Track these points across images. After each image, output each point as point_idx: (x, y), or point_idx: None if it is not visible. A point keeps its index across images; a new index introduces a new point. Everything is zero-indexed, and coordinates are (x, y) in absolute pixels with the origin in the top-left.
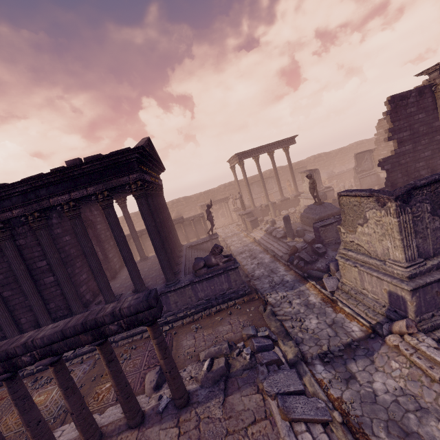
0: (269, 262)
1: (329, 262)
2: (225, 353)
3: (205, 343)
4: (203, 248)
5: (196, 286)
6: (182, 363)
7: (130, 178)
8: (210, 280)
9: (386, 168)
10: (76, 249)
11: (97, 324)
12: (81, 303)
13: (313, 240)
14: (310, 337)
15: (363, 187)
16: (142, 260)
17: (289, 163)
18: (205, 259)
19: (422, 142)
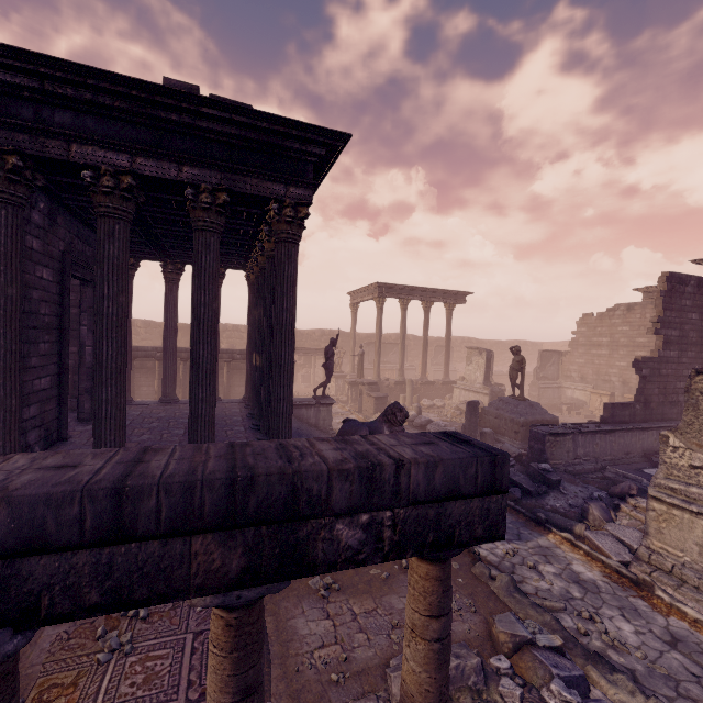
0: None
1: (588, 501)
2: (473, 684)
3: (370, 638)
4: (298, 416)
5: None
6: (318, 695)
7: (288, 192)
8: None
9: (643, 373)
10: (53, 310)
11: (295, 501)
12: (18, 446)
13: (520, 457)
14: (647, 668)
15: (542, 401)
16: (166, 402)
17: (449, 330)
18: (369, 427)
19: (688, 354)
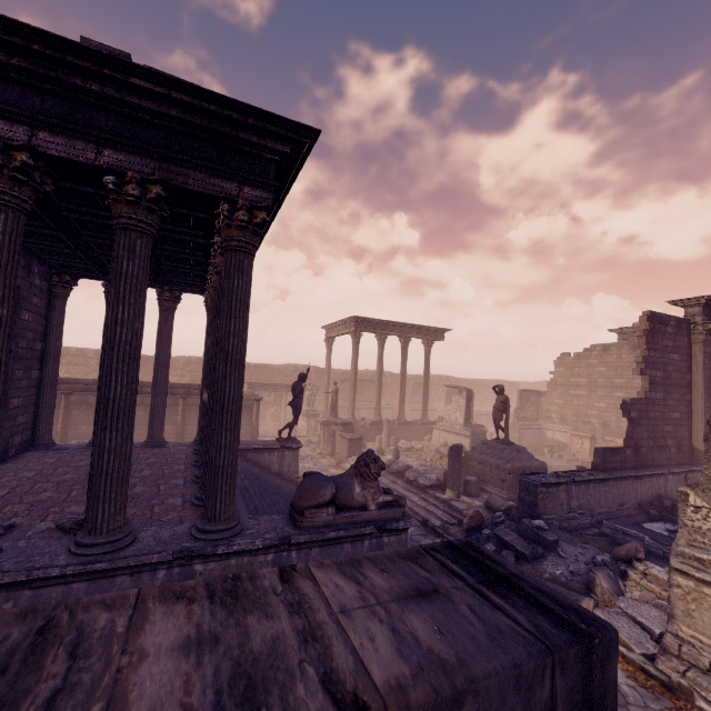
0: (418, 535)
1: (593, 568)
2: None
3: None
4: (258, 462)
5: (291, 557)
6: None
7: (242, 192)
8: (331, 546)
9: (632, 416)
10: None
11: None
12: None
13: (509, 510)
14: None
15: (522, 443)
16: None
17: (427, 367)
18: (336, 482)
19: (673, 395)
